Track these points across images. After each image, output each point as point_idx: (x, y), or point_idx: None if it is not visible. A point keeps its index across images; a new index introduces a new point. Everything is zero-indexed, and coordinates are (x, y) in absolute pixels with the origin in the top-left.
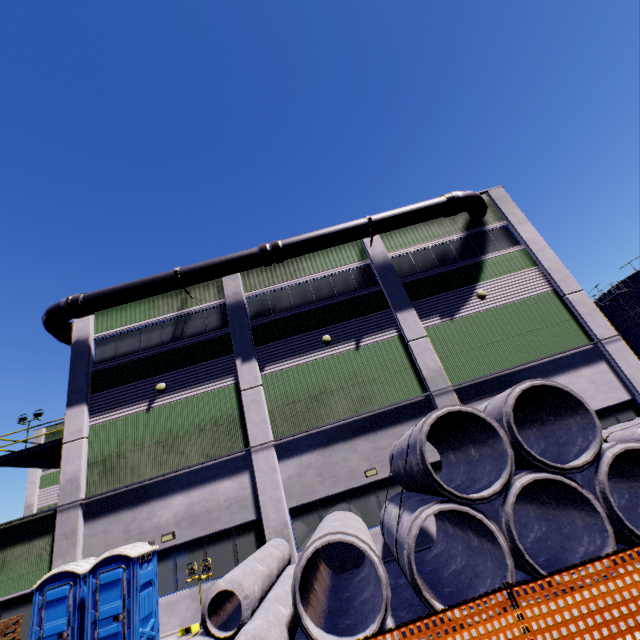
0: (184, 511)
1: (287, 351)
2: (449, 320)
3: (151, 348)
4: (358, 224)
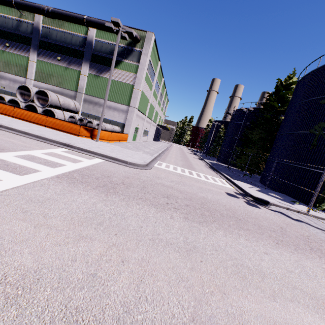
0: (8, 84)
1: (47, 56)
2: (97, 75)
3: (8, 28)
4: (80, 18)
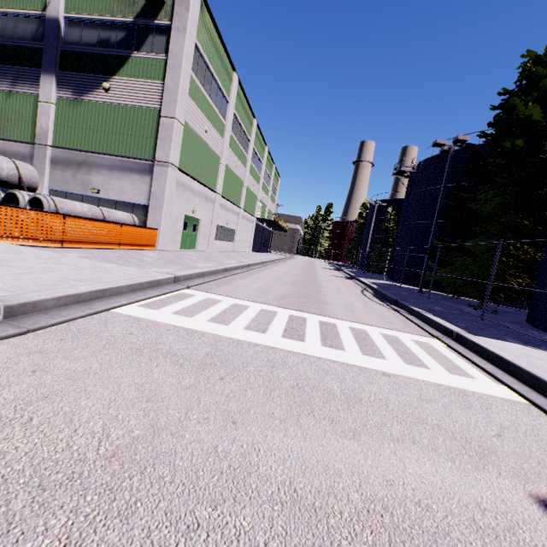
0: None
1: None
2: (77, 99)
3: None
4: None
